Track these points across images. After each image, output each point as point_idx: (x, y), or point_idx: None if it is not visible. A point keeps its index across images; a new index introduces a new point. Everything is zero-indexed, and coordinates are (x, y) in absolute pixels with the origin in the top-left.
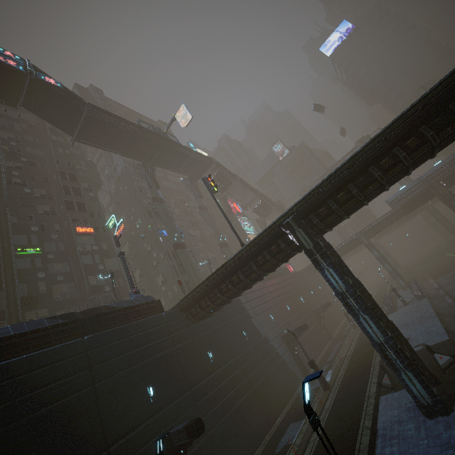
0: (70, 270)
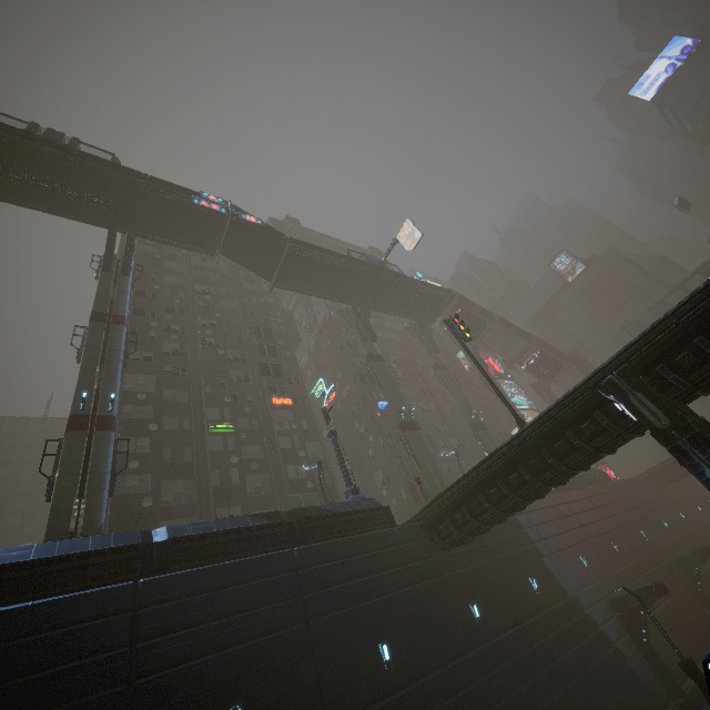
0: (265, 456)
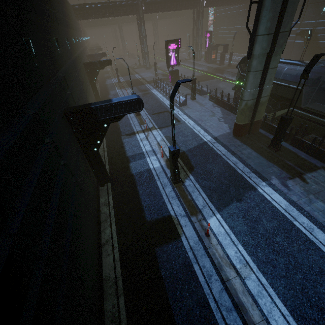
0: None
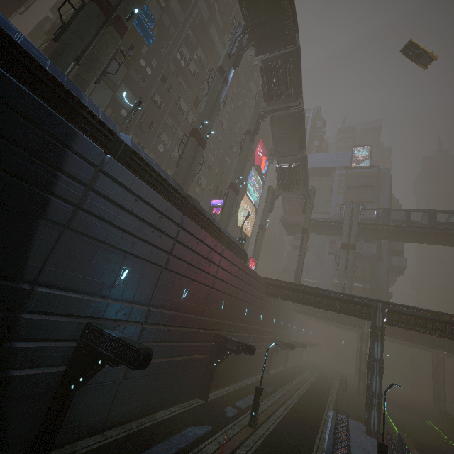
0: None
